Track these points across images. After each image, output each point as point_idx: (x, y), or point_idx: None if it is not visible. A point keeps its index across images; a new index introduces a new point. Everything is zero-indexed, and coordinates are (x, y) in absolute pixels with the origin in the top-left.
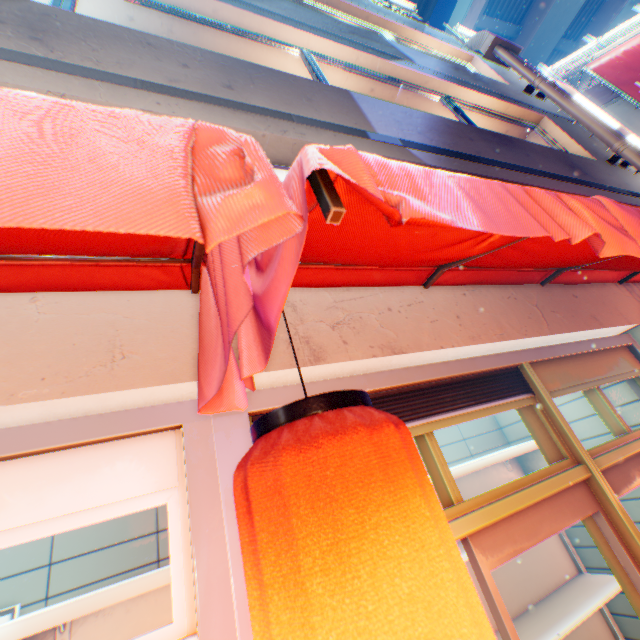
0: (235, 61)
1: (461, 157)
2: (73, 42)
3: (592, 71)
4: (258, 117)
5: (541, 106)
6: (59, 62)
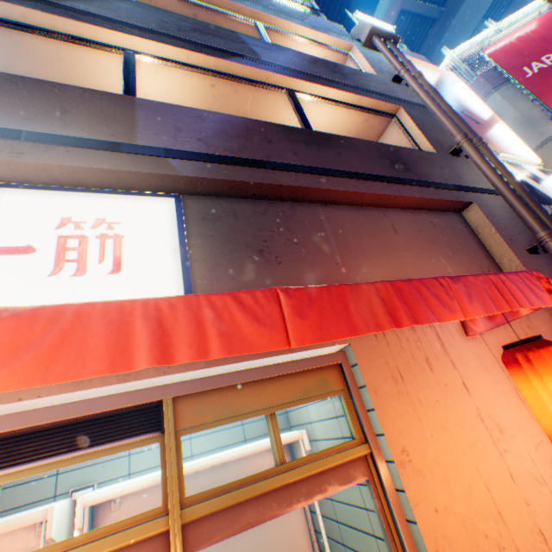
0: None
1: (240, 163)
2: None
3: (487, 55)
4: None
5: (406, 95)
6: None
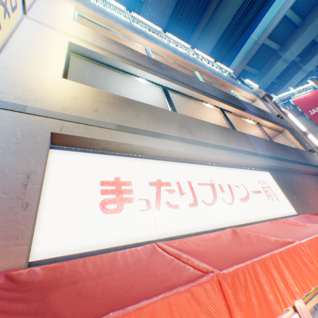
0: (220, 126)
1: (278, 159)
2: (195, 130)
3: (292, 102)
4: (237, 153)
5: (282, 123)
6: (198, 141)
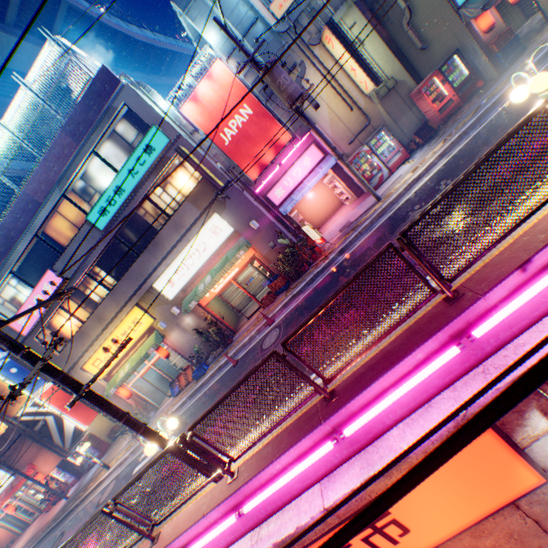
0: None
1: None
2: None
3: None
4: None
5: None
6: None
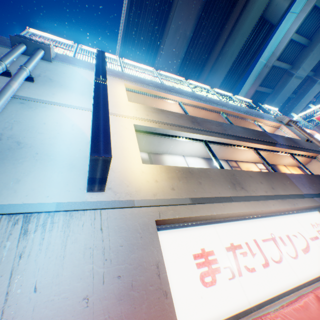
0: (262, 172)
1: None
2: (244, 184)
3: (317, 120)
4: (285, 199)
5: (313, 147)
6: (251, 195)
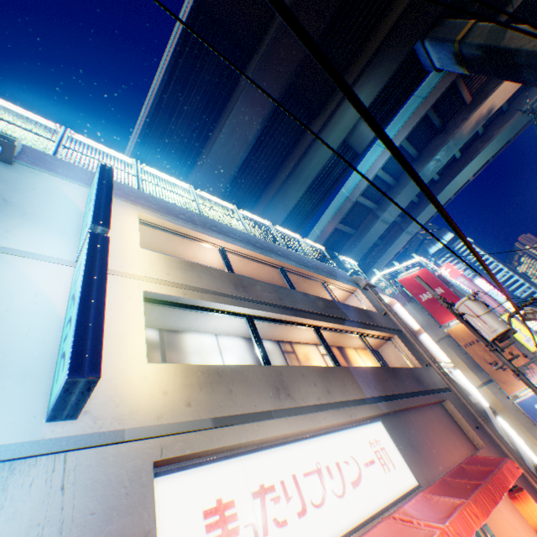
0: (319, 367)
1: (389, 397)
2: (293, 388)
3: (400, 282)
4: (342, 408)
5: (391, 323)
6: (299, 406)
